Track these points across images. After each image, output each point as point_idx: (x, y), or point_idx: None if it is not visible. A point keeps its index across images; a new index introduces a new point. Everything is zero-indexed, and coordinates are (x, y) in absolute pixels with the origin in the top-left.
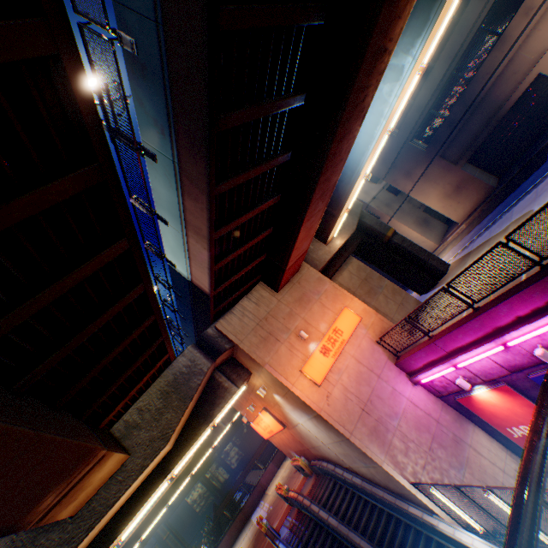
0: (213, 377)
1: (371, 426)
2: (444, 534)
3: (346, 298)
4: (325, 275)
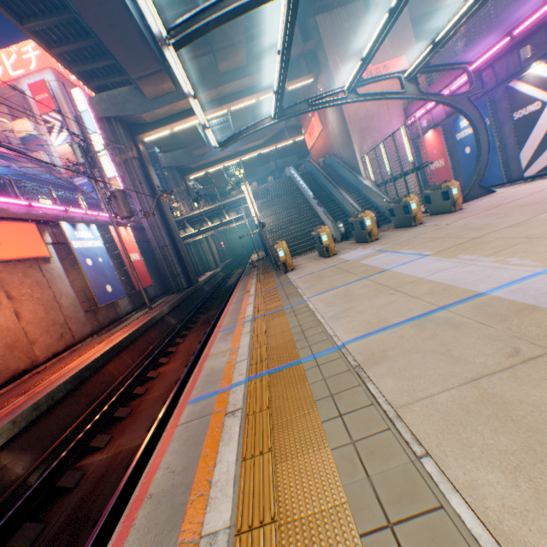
0: (299, 60)
1: (362, 128)
2: (358, 181)
3: (411, 51)
4: (417, 32)
